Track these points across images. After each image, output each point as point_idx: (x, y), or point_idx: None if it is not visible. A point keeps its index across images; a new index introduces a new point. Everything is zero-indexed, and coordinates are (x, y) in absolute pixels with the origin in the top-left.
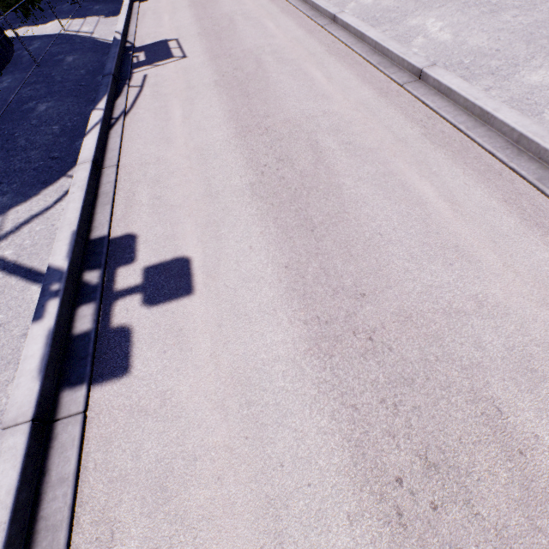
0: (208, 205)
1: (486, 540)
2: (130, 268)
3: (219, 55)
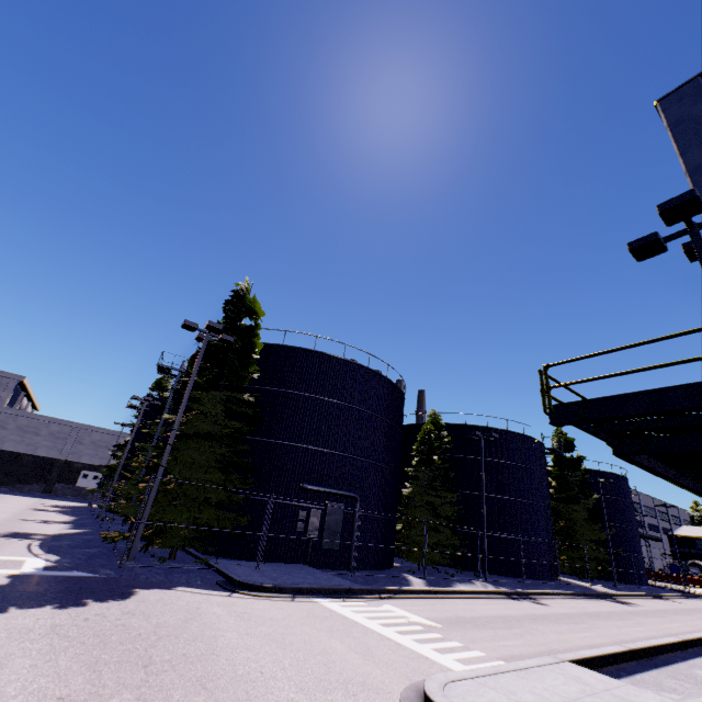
0: (567, 607)
1: (553, 619)
2: (532, 600)
3: (647, 611)
